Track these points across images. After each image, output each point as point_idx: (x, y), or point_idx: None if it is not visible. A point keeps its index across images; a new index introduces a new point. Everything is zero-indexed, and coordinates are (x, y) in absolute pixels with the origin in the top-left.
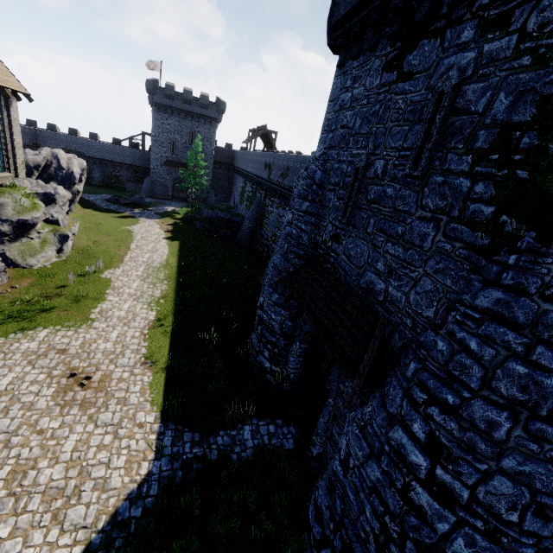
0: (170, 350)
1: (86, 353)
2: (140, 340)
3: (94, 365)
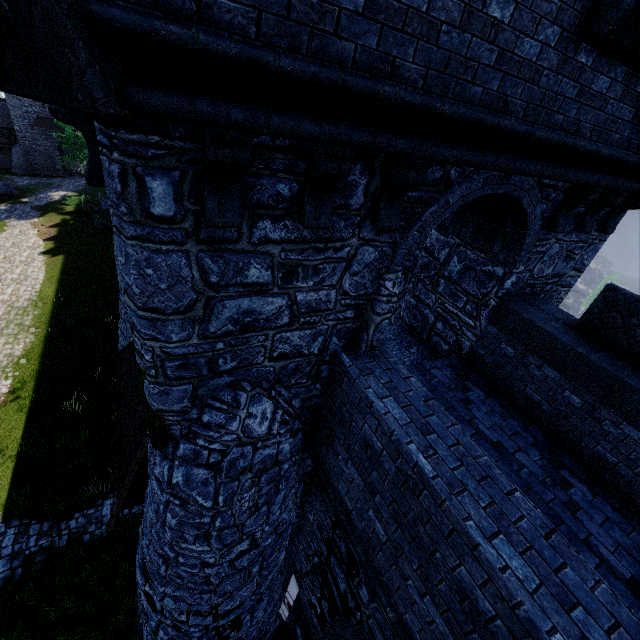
0: (25, 430)
1: None
2: None
3: None
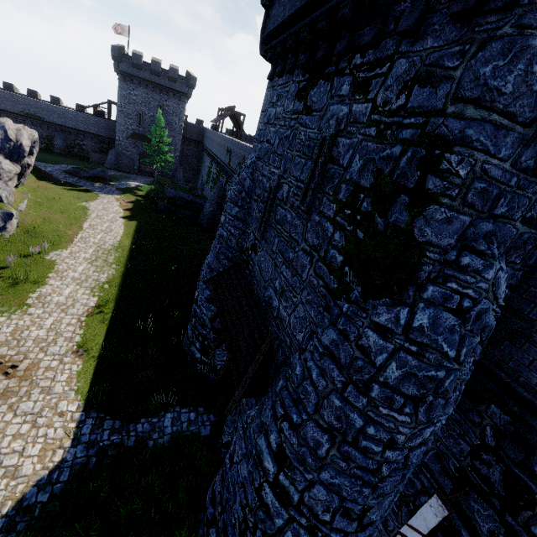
0: (106, 338)
1: (16, 341)
2: (76, 328)
3: (23, 353)
